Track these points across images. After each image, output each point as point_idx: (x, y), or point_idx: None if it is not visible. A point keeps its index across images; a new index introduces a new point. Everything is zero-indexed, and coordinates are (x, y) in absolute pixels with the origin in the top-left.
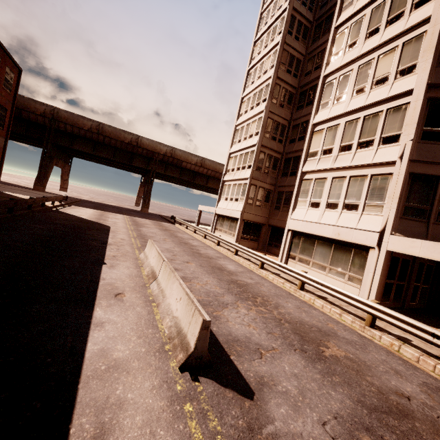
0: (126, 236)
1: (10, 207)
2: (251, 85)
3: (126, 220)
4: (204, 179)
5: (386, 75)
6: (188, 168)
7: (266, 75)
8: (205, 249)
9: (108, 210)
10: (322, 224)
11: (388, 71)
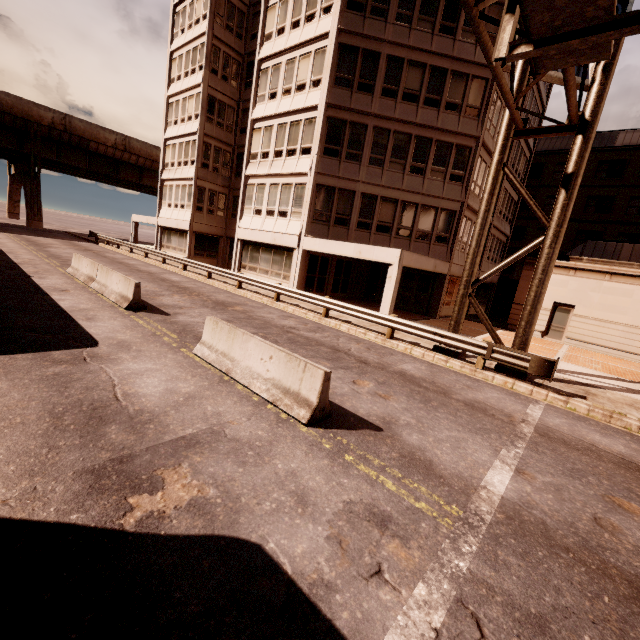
0: (34, 257)
1: None
2: (182, 35)
3: (15, 239)
4: (135, 173)
5: (304, 82)
6: (101, 153)
7: (199, 28)
8: (146, 267)
9: None
10: (264, 231)
11: (306, 77)
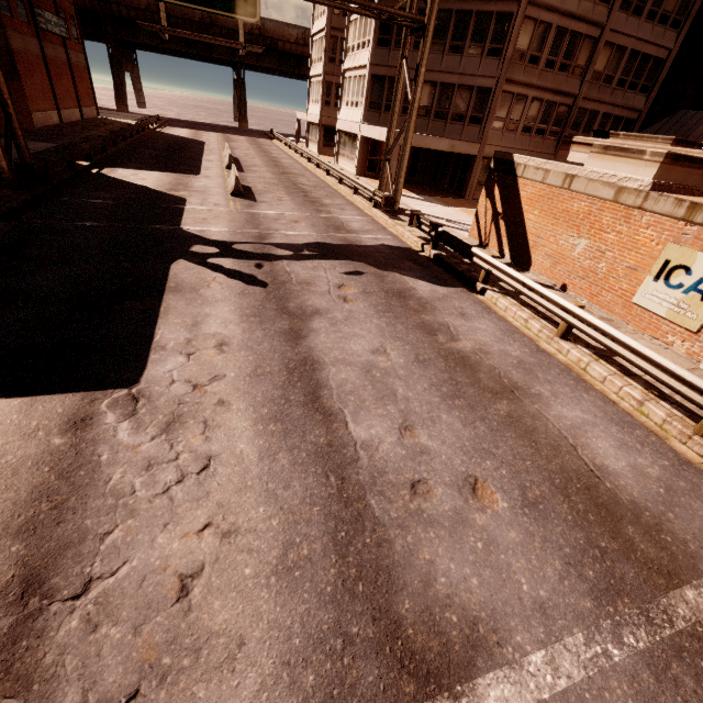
0: (217, 147)
1: (137, 130)
2: None
3: (219, 137)
4: None
5: None
6: (287, 51)
7: None
8: (279, 155)
9: (202, 129)
10: (347, 121)
11: None
